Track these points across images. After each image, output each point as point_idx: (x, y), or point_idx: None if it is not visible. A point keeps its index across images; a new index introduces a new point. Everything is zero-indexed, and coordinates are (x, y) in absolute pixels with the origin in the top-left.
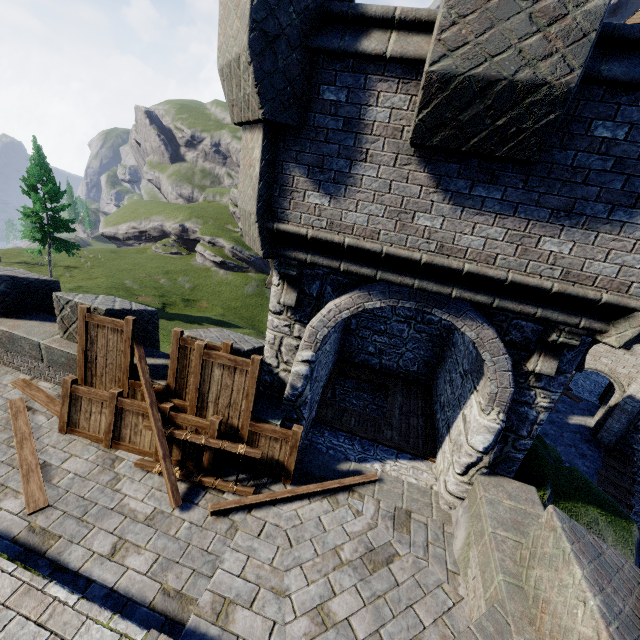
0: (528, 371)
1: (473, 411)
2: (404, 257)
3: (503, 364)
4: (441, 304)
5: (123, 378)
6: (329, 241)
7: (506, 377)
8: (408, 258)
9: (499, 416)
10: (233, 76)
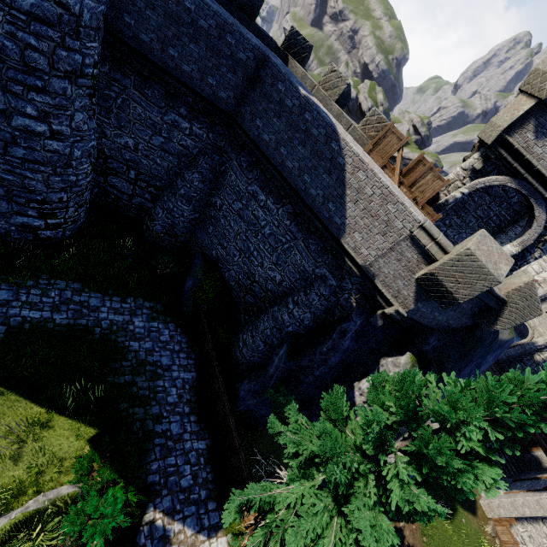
0: (542, 241)
1: (506, 247)
2: (542, 173)
3: (538, 231)
4: (536, 198)
5: (385, 158)
6: (521, 153)
7: (535, 236)
8: (543, 174)
9: (519, 249)
10: (543, 77)
